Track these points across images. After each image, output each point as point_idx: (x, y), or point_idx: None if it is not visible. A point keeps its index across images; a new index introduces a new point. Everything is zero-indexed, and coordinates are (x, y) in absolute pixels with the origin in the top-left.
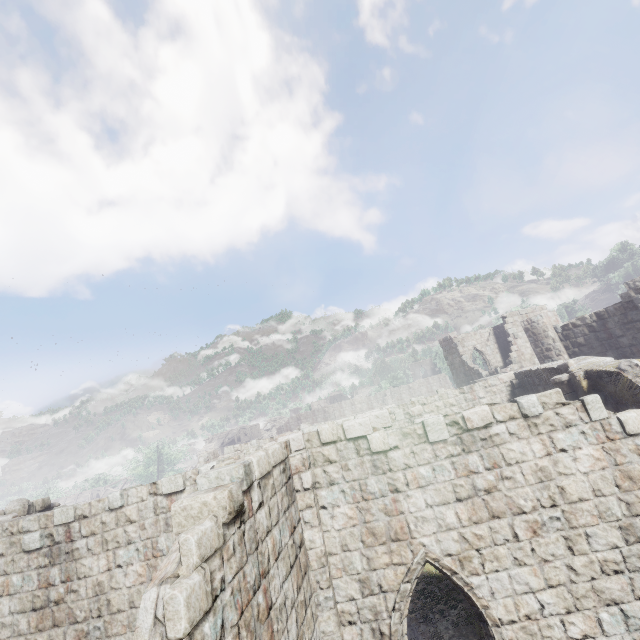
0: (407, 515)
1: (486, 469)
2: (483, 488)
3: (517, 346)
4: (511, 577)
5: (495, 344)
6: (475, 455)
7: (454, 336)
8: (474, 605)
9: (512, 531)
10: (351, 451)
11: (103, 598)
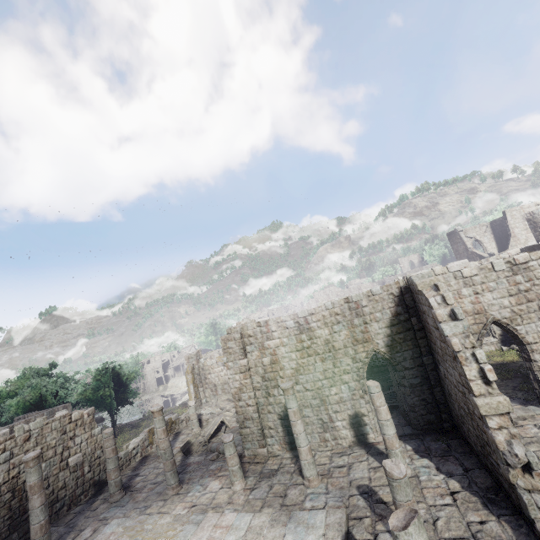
0: (483, 303)
1: (525, 281)
2: (523, 290)
3: (514, 234)
4: (536, 325)
5: (491, 235)
6: (519, 276)
7: (460, 230)
8: (516, 339)
9: (538, 307)
10: (451, 278)
11: (330, 345)
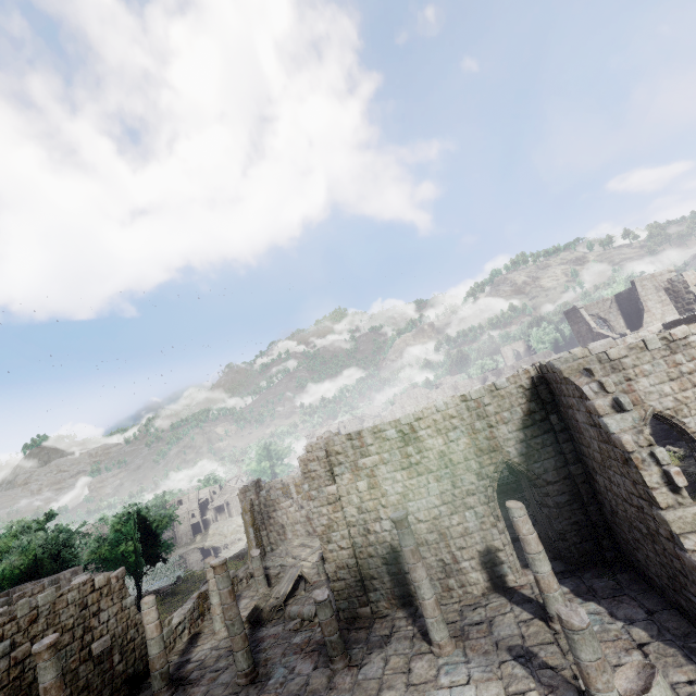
0: (638, 392)
1: (687, 361)
2: (686, 372)
3: (648, 308)
4: None
5: (618, 311)
6: (679, 355)
7: (580, 306)
8: (684, 434)
9: None
10: (595, 362)
11: (446, 458)
